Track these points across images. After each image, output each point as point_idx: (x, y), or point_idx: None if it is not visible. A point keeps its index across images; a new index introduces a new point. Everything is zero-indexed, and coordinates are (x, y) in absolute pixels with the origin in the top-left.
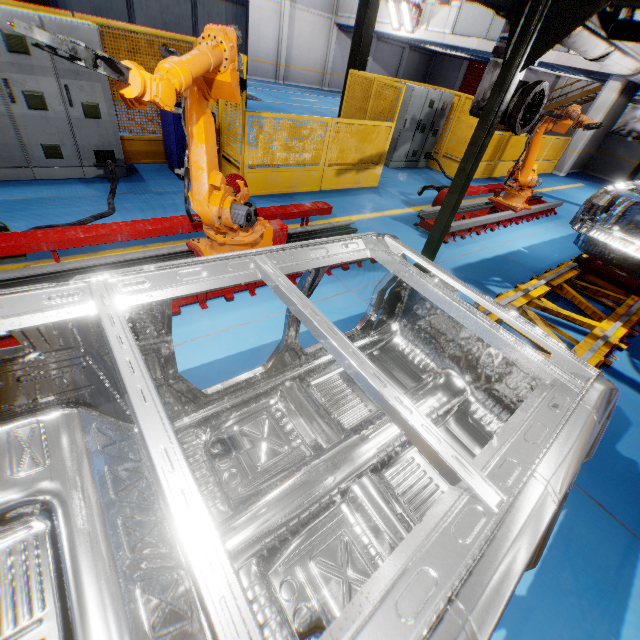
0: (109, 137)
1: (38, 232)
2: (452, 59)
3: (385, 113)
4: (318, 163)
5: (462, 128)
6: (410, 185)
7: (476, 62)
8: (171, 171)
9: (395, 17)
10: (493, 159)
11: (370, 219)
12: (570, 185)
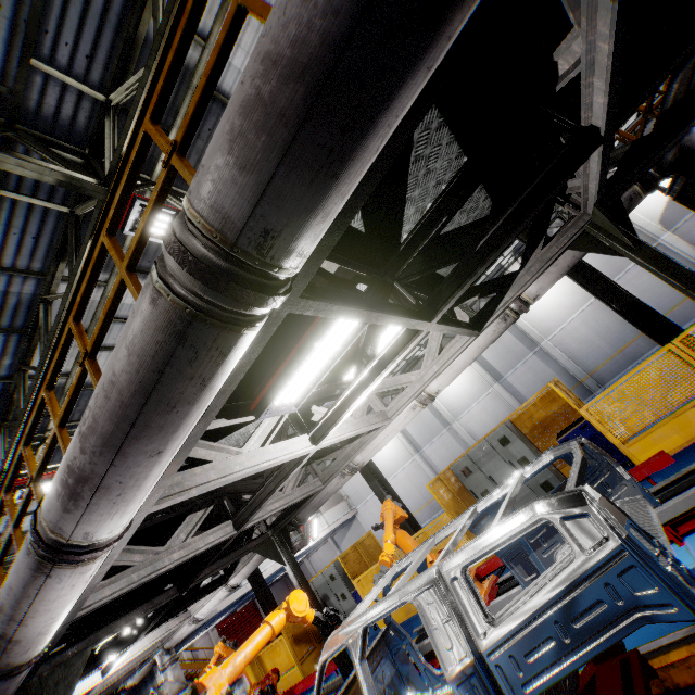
0: None
1: None
2: None
3: None
4: None
5: None
6: None
7: None
8: None
9: None
10: None
11: None
12: None
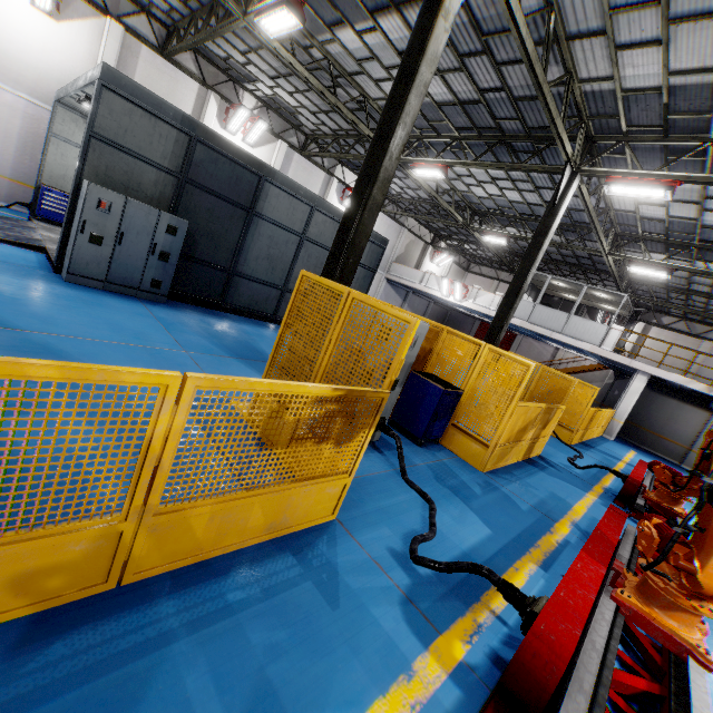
0: (388, 405)
1: (561, 594)
2: (466, 316)
3: (552, 394)
4: (525, 438)
5: (570, 402)
6: (555, 453)
7: (487, 323)
8: (397, 431)
9: (446, 288)
10: (586, 427)
11: (593, 507)
12: (630, 452)
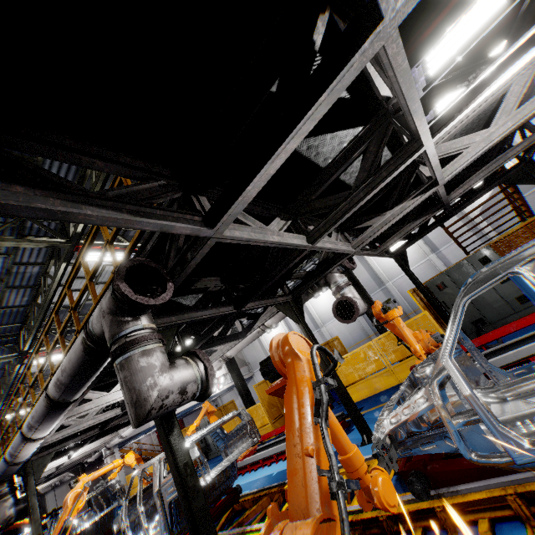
0: None
1: None
2: None
3: None
4: None
5: None
6: None
7: None
8: None
9: None
10: None
11: None
12: None
